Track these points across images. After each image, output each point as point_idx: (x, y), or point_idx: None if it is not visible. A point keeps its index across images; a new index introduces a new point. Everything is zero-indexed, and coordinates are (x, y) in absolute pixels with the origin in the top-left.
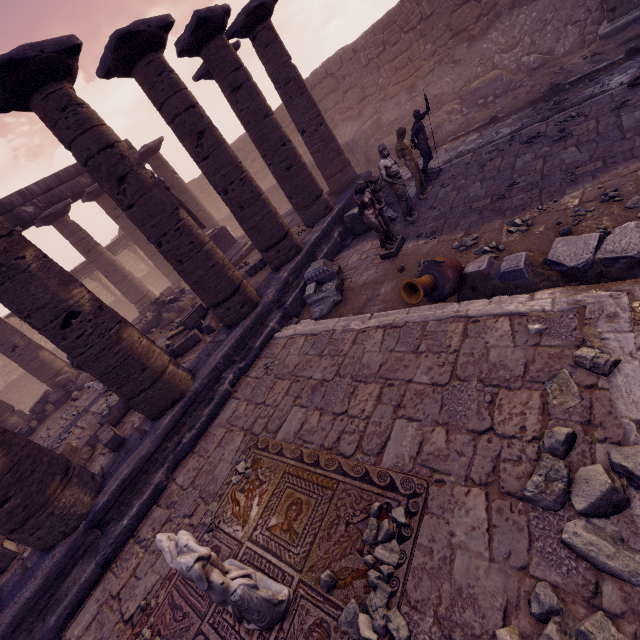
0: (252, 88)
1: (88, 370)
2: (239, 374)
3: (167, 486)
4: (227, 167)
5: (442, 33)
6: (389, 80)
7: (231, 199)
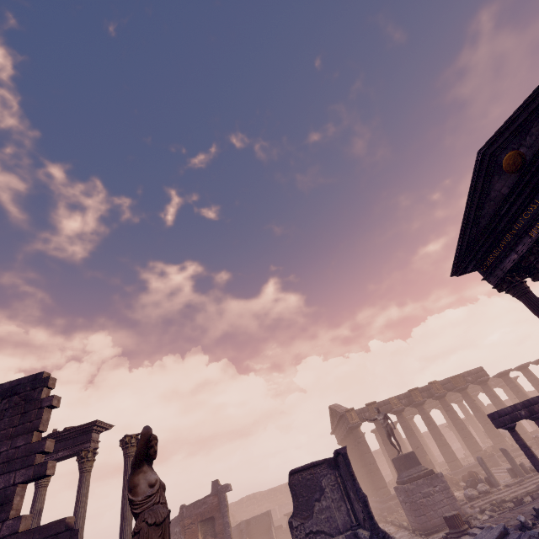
0: None
1: None
2: None
3: None
4: None
5: None
6: None
7: None
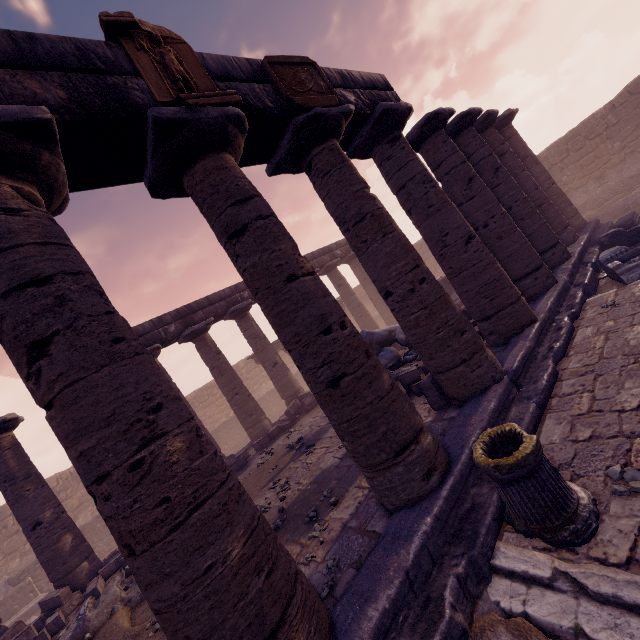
0: (513, 154)
1: (471, 282)
2: (571, 318)
3: (559, 373)
4: (514, 190)
5: (631, 132)
6: (574, 176)
7: (514, 213)
